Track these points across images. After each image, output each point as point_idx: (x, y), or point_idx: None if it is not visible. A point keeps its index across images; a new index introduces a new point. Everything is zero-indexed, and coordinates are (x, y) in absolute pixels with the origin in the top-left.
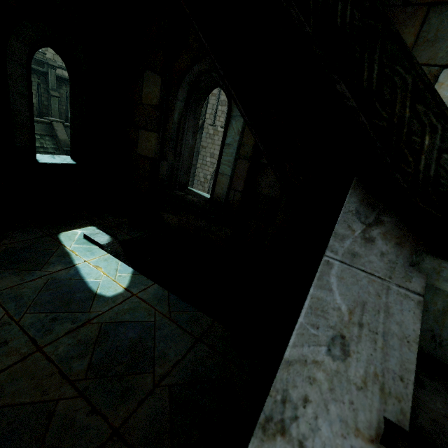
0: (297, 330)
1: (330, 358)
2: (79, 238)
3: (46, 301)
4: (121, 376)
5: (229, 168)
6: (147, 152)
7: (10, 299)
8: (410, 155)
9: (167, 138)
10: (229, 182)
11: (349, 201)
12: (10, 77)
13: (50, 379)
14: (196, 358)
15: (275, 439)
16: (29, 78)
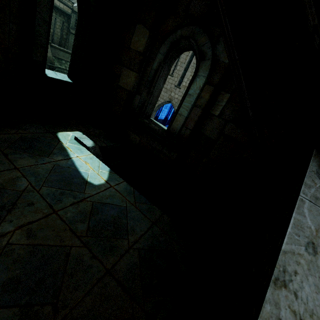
0: (288, 235)
1: (307, 253)
2: (71, 139)
3: (55, 180)
4: (108, 238)
5: (186, 111)
6: (126, 86)
7: (30, 174)
8: None
9: (144, 79)
10: (184, 121)
11: (312, 165)
12: (38, 4)
13: (64, 232)
14: (153, 235)
15: (281, 289)
16: (52, 8)
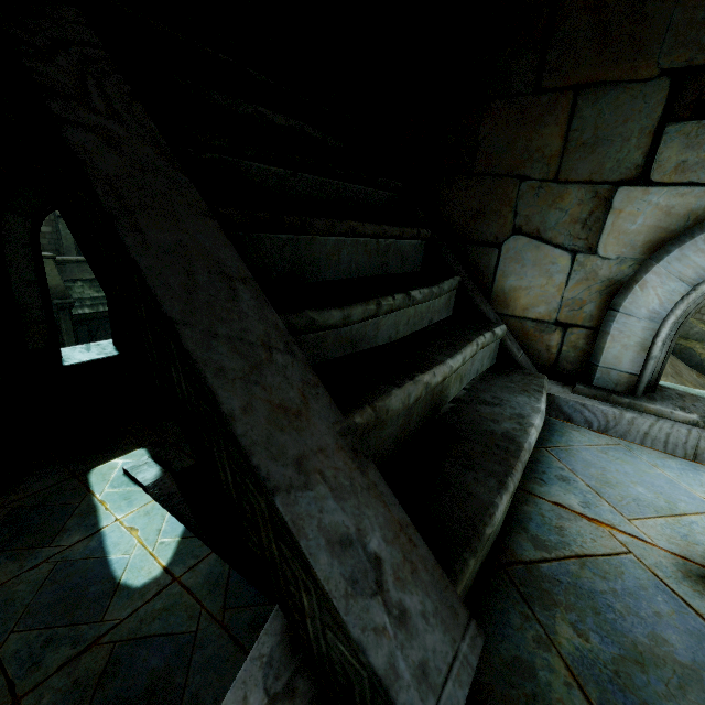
0: None
1: None
2: (117, 475)
3: (45, 605)
4: None
5: None
6: None
7: None
8: (296, 611)
9: None
10: None
11: (268, 630)
12: (10, 264)
13: None
14: None
15: None
16: (36, 259)
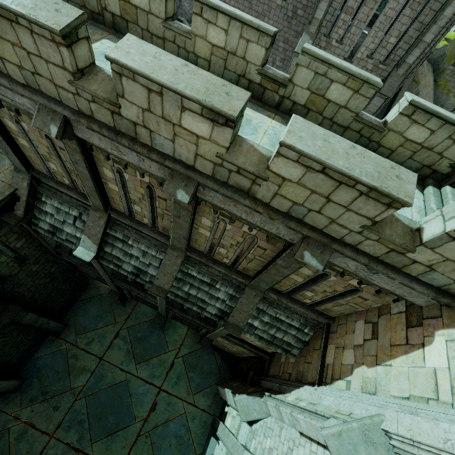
0: None
1: None
2: None
3: None
4: None
5: None
6: None
7: None
8: None
9: None
10: None
11: None
12: None
13: None
14: None
15: None
16: None
